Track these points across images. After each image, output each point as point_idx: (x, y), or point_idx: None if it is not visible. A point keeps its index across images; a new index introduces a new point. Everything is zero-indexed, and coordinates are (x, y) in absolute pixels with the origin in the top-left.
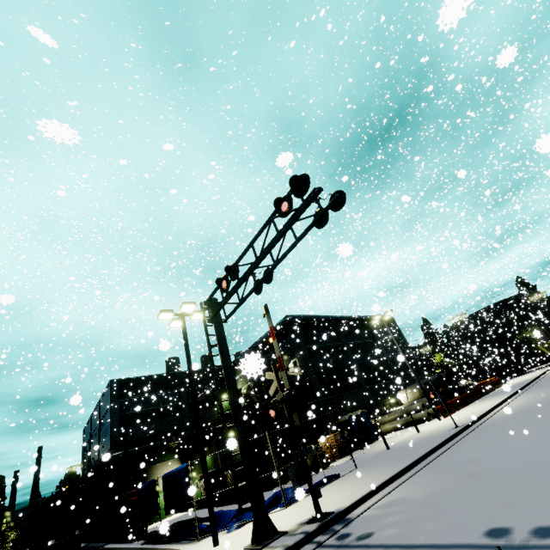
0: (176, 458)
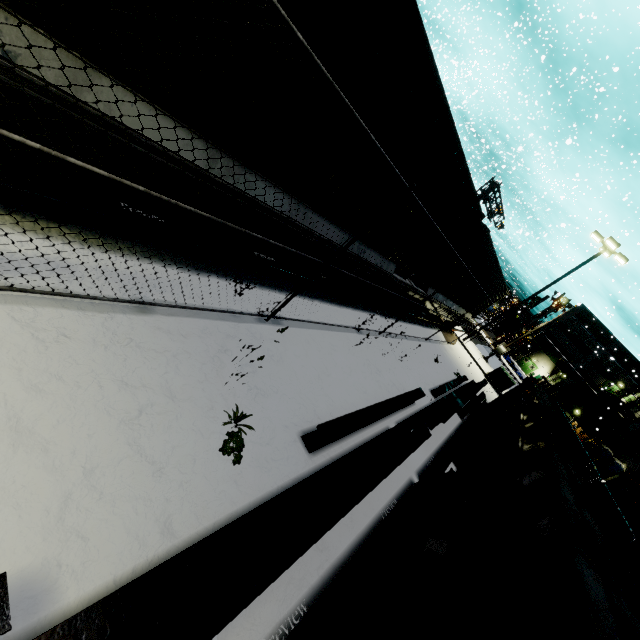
0: (554, 365)
